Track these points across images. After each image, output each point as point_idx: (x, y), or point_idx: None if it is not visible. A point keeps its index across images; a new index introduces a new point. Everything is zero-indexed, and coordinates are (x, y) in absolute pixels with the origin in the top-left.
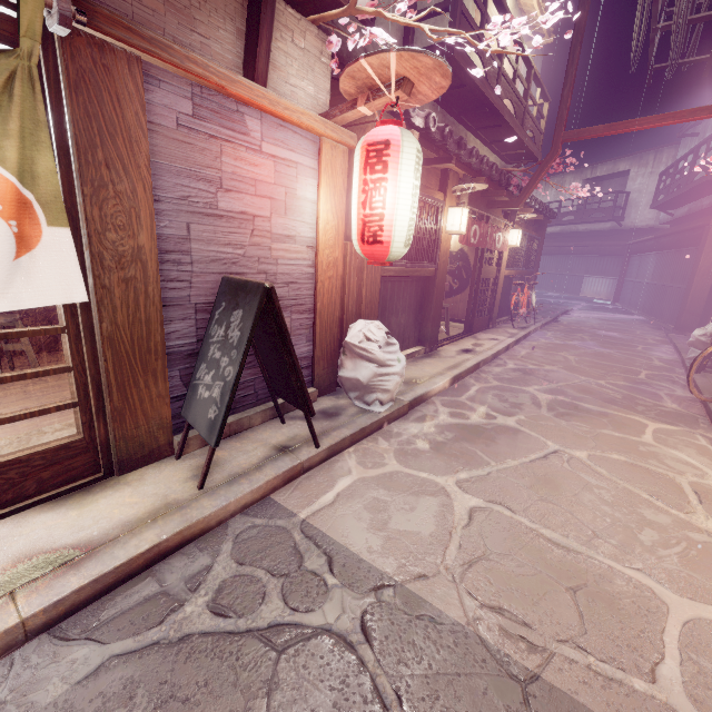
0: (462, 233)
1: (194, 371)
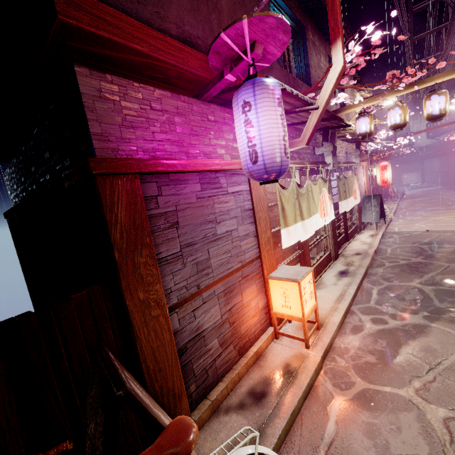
0: None
1: (362, 213)
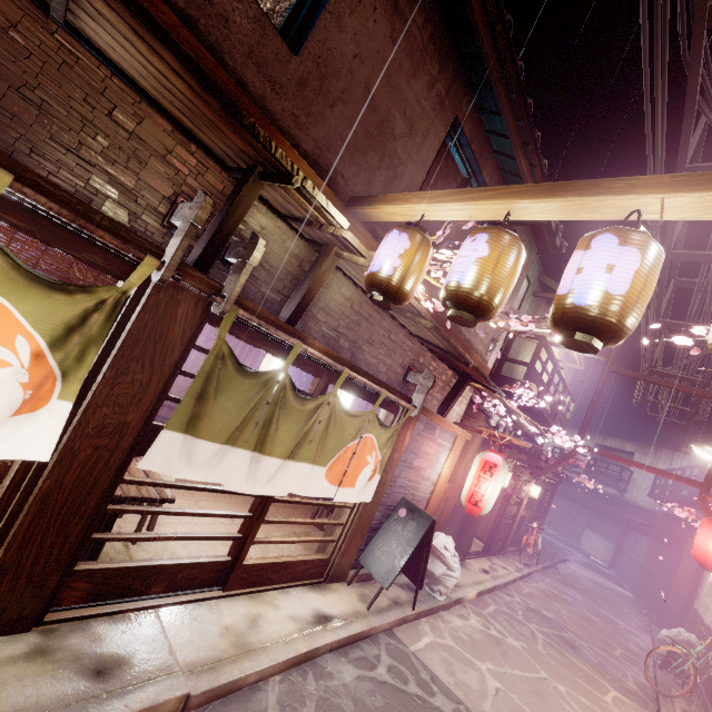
0: (505, 487)
1: (373, 538)
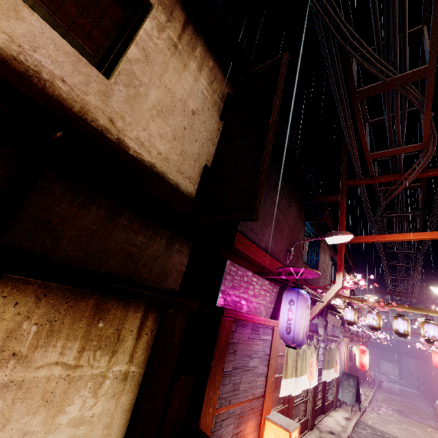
0: None
1: (339, 389)
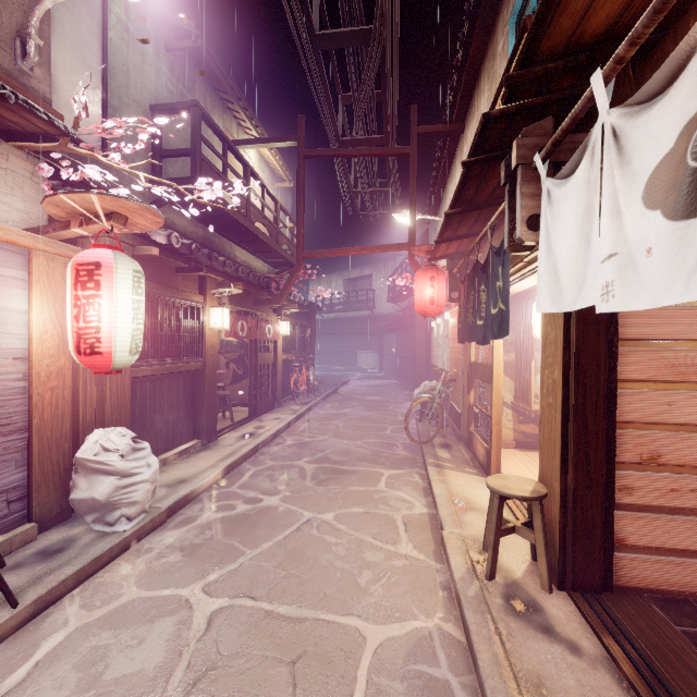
0: (225, 329)
1: None
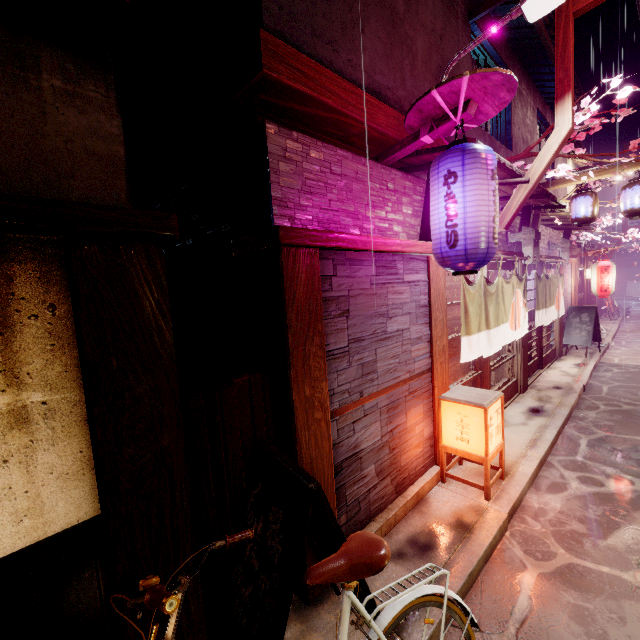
0: None
1: (564, 332)
